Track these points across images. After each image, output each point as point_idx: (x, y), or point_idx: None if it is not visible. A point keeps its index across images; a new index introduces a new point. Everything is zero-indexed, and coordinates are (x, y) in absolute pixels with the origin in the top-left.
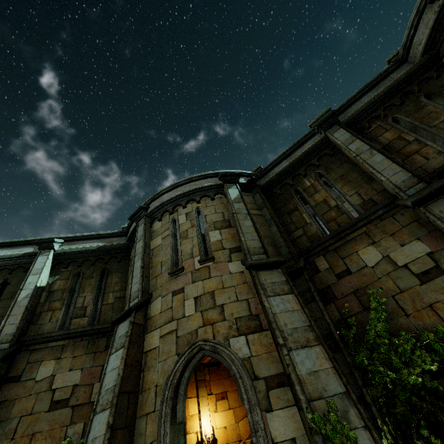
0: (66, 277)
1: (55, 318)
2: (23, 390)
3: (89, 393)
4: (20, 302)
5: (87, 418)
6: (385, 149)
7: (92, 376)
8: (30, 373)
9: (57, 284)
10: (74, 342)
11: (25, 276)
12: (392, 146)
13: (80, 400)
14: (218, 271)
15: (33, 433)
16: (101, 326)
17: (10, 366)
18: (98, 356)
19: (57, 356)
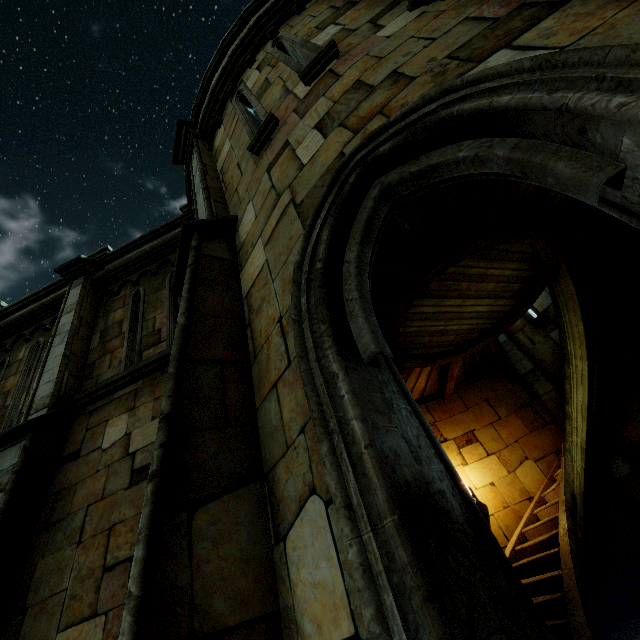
0: None
1: None
2: None
3: None
4: None
5: None
6: (102, 333)
7: None
8: None
9: None
10: None
11: None
12: (108, 332)
13: None
14: None
15: None
16: None
17: None
18: None
19: None
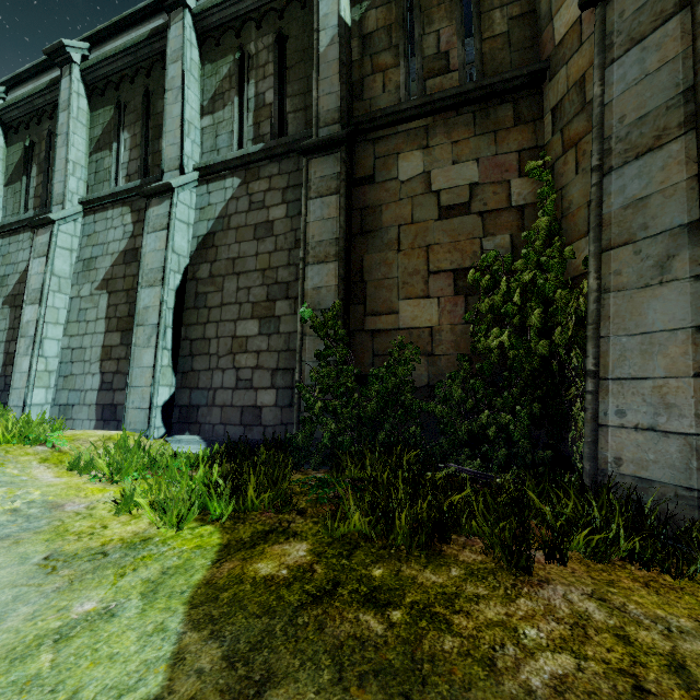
0: (385, 0)
1: (391, 85)
2: (386, 195)
3: (505, 195)
4: (325, 54)
5: (514, 229)
6: None
7: (501, 169)
8: (387, 172)
9: (371, 20)
10: (444, 119)
11: (307, 16)
12: None
13: (491, 205)
14: None
15: (427, 245)
16: (497, 78)
17: (351, 164)
18: (502, 137)
19: (422, 145)
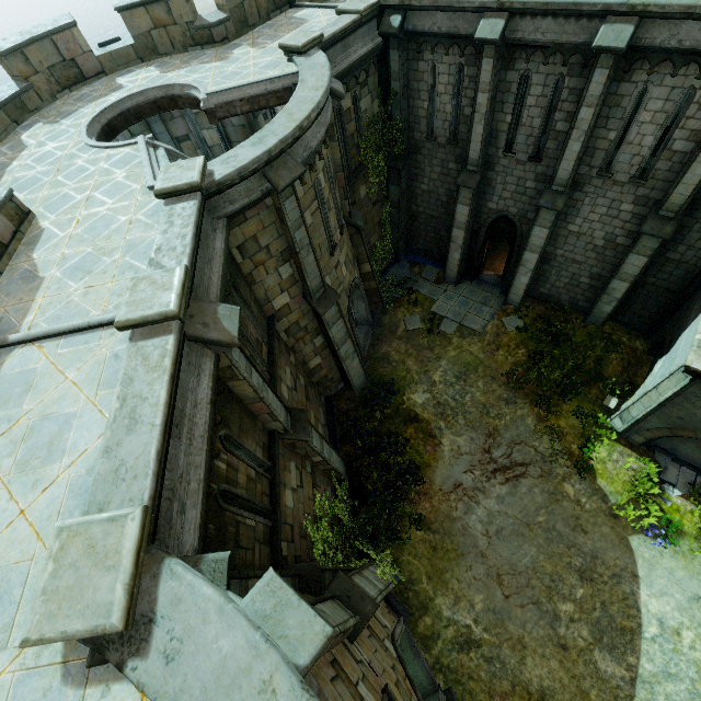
0: None
1: None
2: None
3: None
4: None
5: None
6: None
7: None
8: None
9: None
10: None
11: None
12: None
13: None
14: (383, 680)
15: None
16: None
17: None
18: None
19: None
